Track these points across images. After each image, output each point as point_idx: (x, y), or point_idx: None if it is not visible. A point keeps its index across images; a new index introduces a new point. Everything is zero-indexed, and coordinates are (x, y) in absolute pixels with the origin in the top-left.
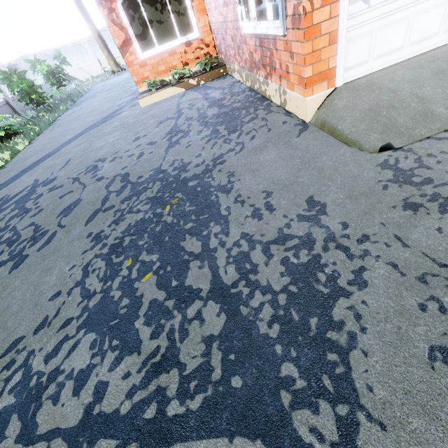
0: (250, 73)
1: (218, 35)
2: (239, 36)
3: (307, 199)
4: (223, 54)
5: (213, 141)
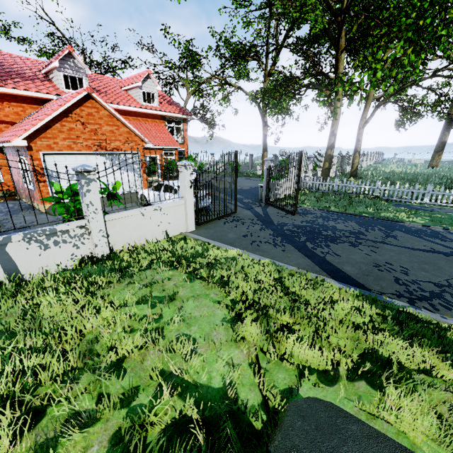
0: (29, 199)
1: (16, 183)
2: (24, 187)
3: (32, 222)
4: (18, 191)
5: (5, 216)
